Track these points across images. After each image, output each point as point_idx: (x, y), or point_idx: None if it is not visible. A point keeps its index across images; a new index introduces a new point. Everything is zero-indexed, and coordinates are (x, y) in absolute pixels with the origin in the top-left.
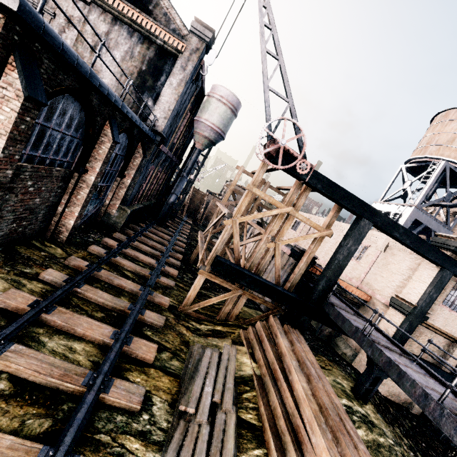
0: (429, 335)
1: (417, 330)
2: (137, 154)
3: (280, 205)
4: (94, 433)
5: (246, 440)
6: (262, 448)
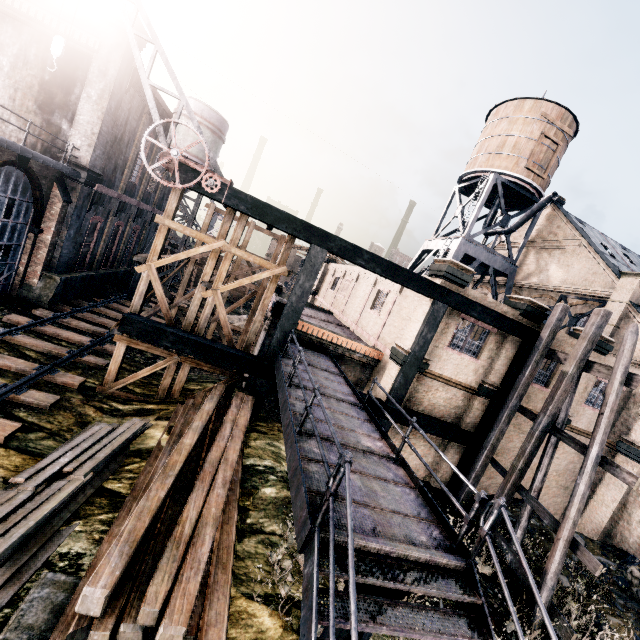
0: (441, 388)
1: (424, 384)
2: (54, 199)
3: (208, 239)
4: None
5: (96, 507)
6: (115, 513)
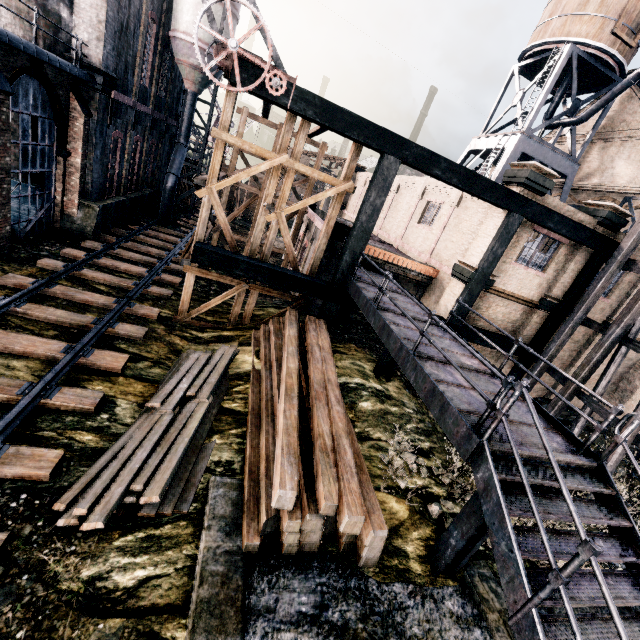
0: (501, 304)
1: (485, 301)
2: (74, 113)
3: (269, 154)
4: (36, 431)
5: (225, 424)
6: (242, 428)
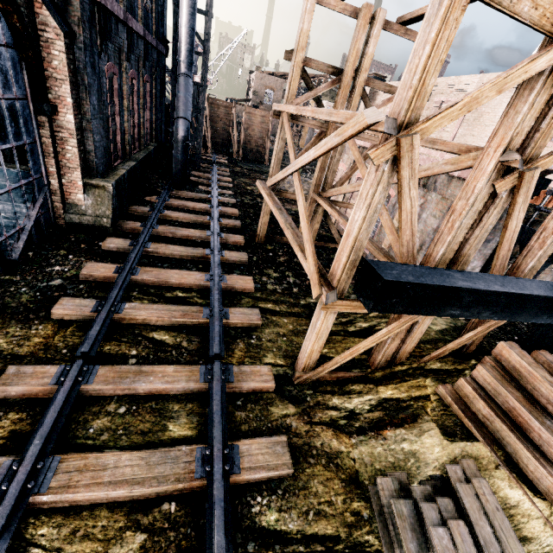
0: None
1: None
2: (46, 32)
3: None
4: None
5: None
6: None
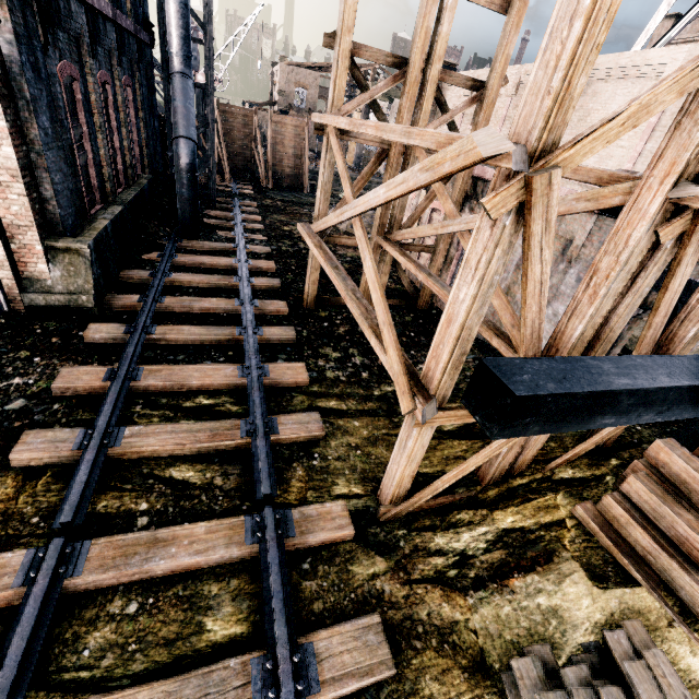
0: None
1: None
2: None
3: None
4: None
5: None
6: None
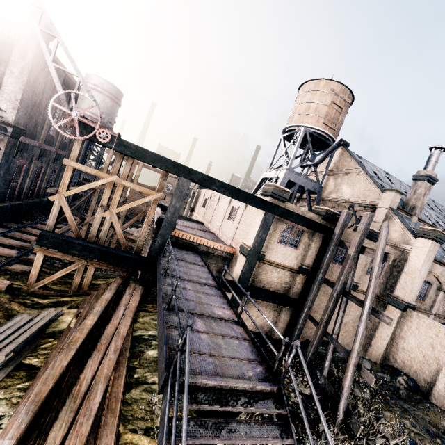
0: (274, 271)
1: (263, 269)
2: None
3: (104, 175)
4: None
5: (15, 379)
6: (30, 382)
